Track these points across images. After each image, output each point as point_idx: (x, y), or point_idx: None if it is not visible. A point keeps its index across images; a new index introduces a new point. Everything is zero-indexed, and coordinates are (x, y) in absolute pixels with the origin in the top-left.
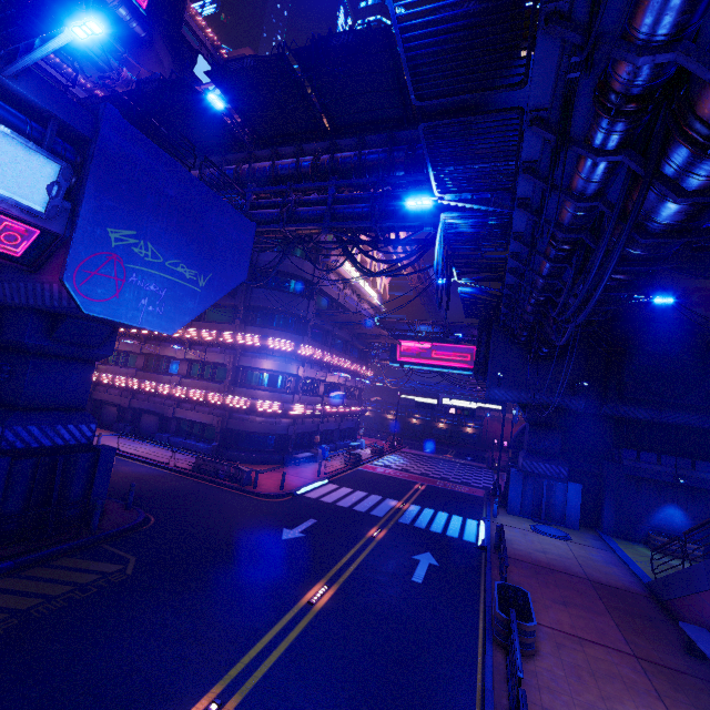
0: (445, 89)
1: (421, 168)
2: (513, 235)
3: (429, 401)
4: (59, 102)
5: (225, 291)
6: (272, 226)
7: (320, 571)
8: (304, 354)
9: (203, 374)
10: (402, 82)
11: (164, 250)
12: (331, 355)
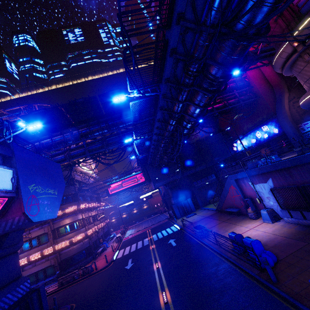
0: (113, 106)
1: (112, 128)
2: (153, 140)
3: (130, 202)
4: (1, 148)
5: (62, 193)
6: (63, 162)
7: (150, 263)
8: (82, 208)
9: (32, 245)
10: (99, 107)
11: (43, 186)
12: (90, 203)
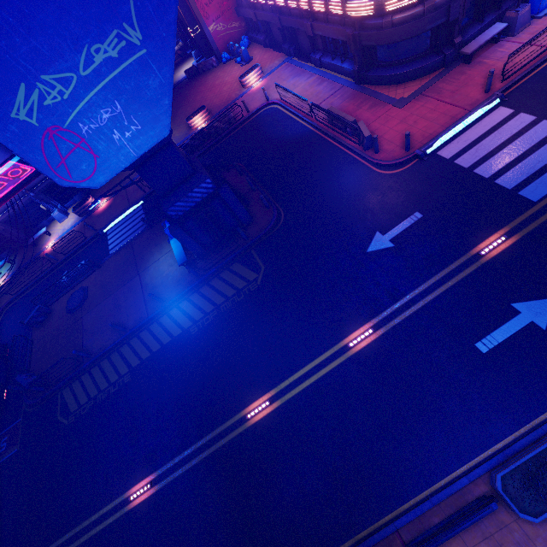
0: None
1: None
2: None
3: None
4: None
5: None
6: None
7: (377, 308)
8: None
9: None
10: None
11: (60, 60)
12: None
